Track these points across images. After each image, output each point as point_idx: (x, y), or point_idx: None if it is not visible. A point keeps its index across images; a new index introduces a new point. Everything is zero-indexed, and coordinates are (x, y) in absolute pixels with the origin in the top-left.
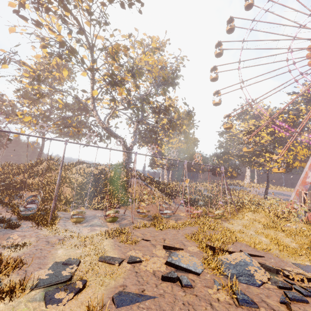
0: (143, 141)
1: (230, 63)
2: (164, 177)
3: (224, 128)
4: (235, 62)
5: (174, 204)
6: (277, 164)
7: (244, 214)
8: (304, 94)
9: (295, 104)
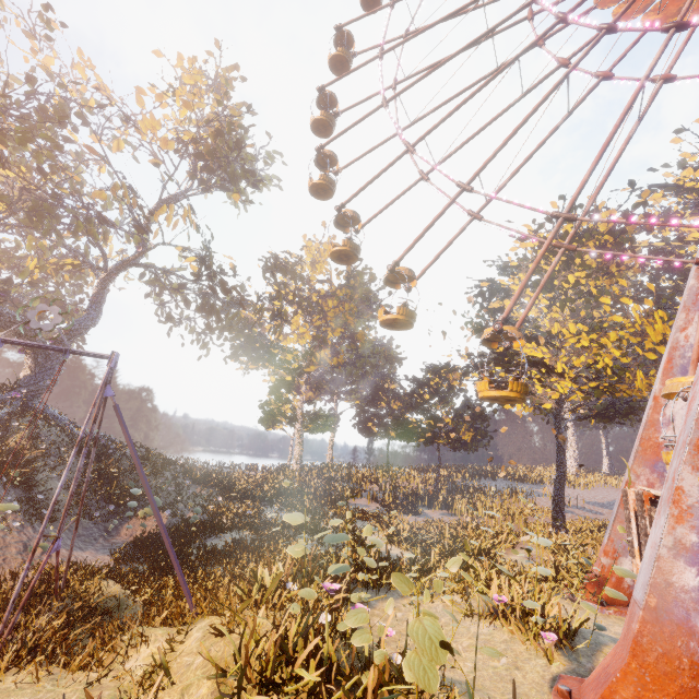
0: (203, 343)
1: (357, 67)
2: (295, 452)
3: (331, 255)
4: (369, 60)
5: (4, 542)
6: (570, 383)
7: (196, 622)
8: (685, 184)
9: (664, 220)
